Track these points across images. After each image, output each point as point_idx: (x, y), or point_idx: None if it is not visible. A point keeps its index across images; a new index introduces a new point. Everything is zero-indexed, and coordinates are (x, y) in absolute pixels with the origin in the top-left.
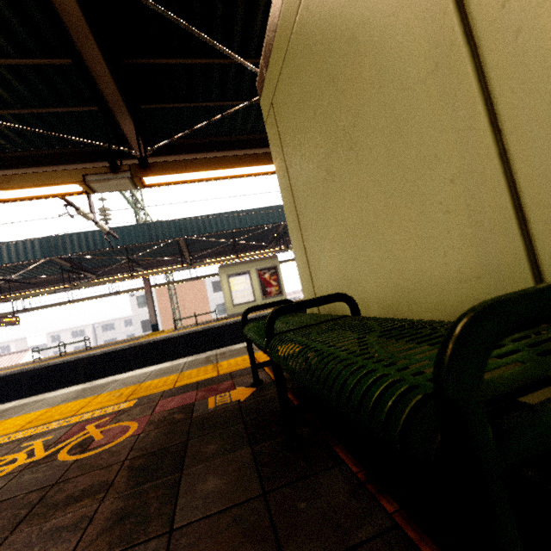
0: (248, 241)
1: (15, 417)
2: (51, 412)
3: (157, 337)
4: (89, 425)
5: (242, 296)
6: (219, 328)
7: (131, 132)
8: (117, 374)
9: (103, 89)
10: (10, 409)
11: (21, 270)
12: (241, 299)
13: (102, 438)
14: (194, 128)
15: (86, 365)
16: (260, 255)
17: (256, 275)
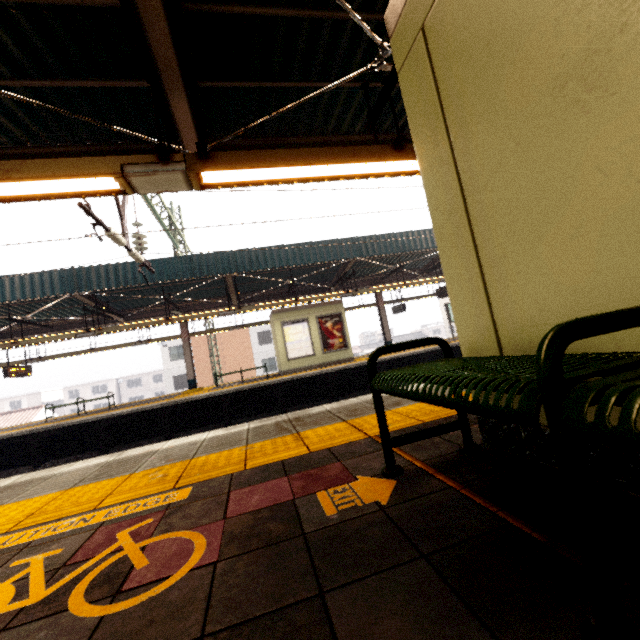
0: (307, 282)
1: (10, 504)
2: (62, 500)
3: (196, 395)
4: (120, 532)
5: (298, 349)
6: (271, 386)
7: (184, 119)
8: (146, 440)
9: (154, 46)
10: (7, 488)
11: (36, 310)
12: (297, 352)
13: (147, 565)
14: (265, 118)
15: (109, 427)
16: (323, 298)
17: (315, 324)
